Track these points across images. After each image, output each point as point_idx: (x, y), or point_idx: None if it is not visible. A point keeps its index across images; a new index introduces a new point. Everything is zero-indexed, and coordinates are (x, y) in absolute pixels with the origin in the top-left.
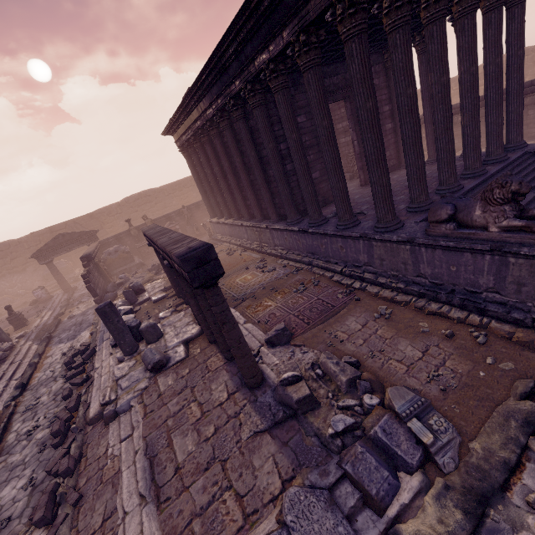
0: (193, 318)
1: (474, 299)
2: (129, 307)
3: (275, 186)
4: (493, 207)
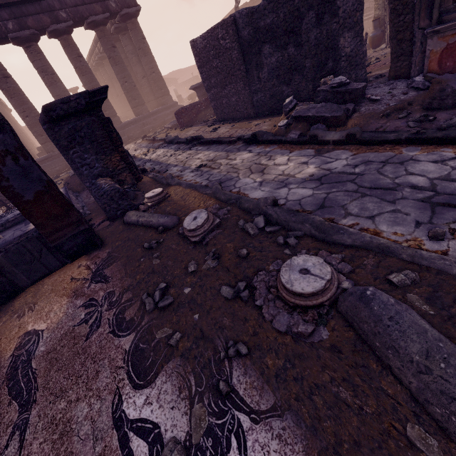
0: None
1: None
2: None
3: None
4: None
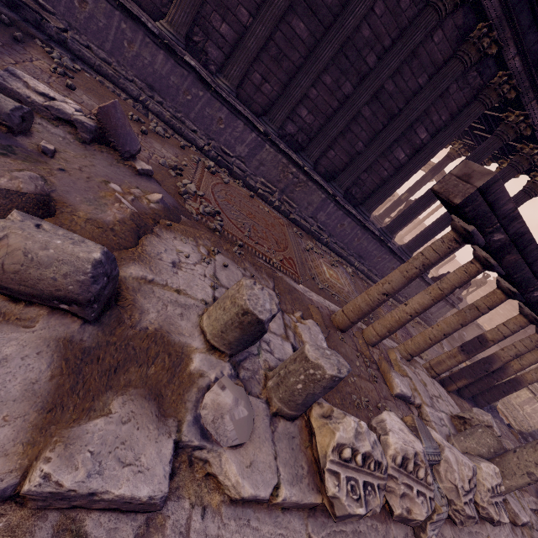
0: (423, 371)
1: (426, 316)
2: (397, 420)
3: (383, 166)
4: (462, 290)
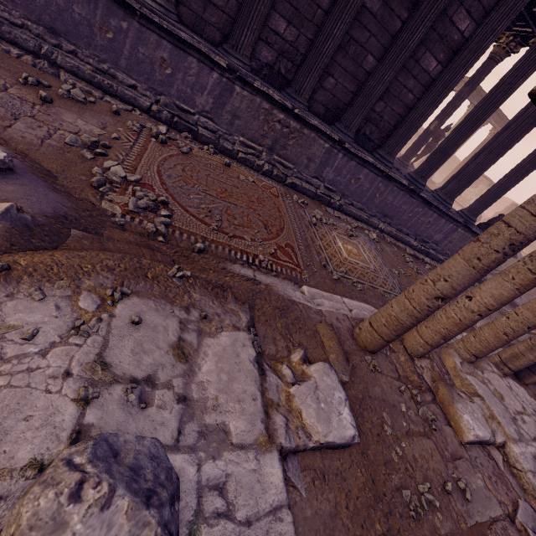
0: (493, 372)
1: None
2: None
3: (406, 85)
4: None
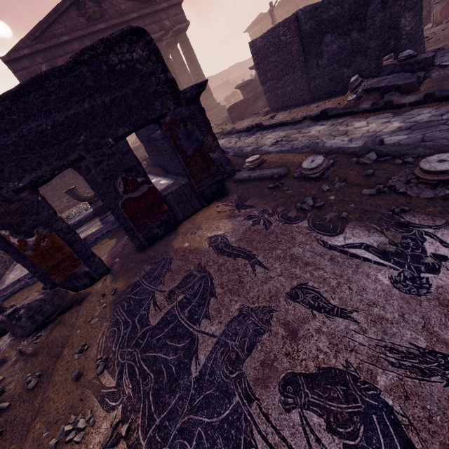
0: None
1: None
2: None
3: None
4: None
